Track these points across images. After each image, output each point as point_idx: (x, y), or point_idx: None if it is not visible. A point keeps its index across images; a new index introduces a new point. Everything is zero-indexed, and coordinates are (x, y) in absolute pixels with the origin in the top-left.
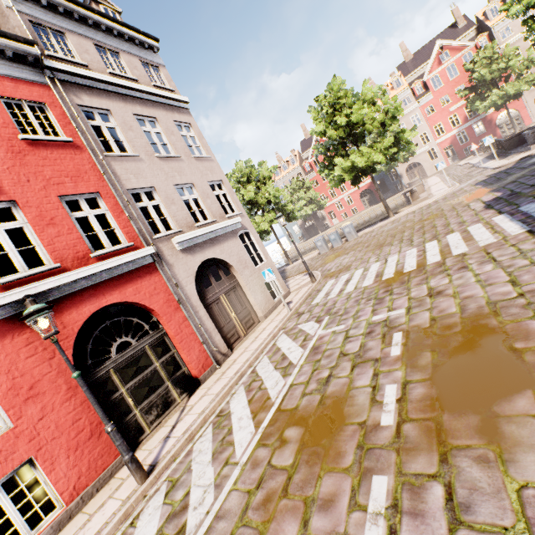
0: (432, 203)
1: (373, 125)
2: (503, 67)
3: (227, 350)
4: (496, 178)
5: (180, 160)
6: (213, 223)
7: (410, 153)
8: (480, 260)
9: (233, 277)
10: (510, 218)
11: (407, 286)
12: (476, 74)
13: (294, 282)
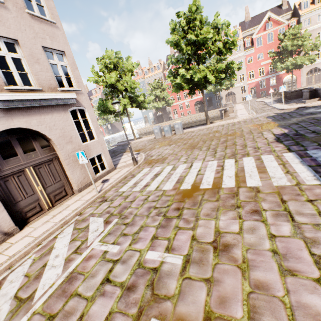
0: (236, 122)
1: (213, 51)
2: (300, 44)
3: (13, 228)
4: (282, 117)
5: (2, 6)
6: (36, 91)
7: (231, 84)
8: (275, 208)
9: (52, 150)
10: (300, 160)
11: (197, 212)
12: (284, 43)
13: (125, 159)
